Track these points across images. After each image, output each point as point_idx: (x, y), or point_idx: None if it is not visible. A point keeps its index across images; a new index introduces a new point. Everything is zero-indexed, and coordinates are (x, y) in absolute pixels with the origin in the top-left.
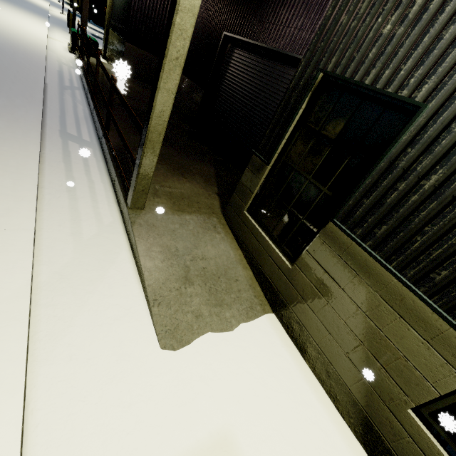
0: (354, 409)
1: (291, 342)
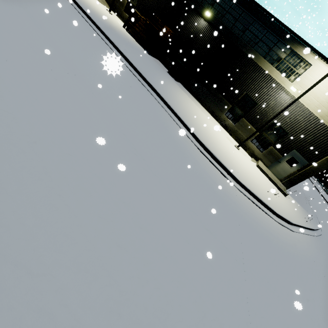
0: (120, 16)
1: (114, 13)
